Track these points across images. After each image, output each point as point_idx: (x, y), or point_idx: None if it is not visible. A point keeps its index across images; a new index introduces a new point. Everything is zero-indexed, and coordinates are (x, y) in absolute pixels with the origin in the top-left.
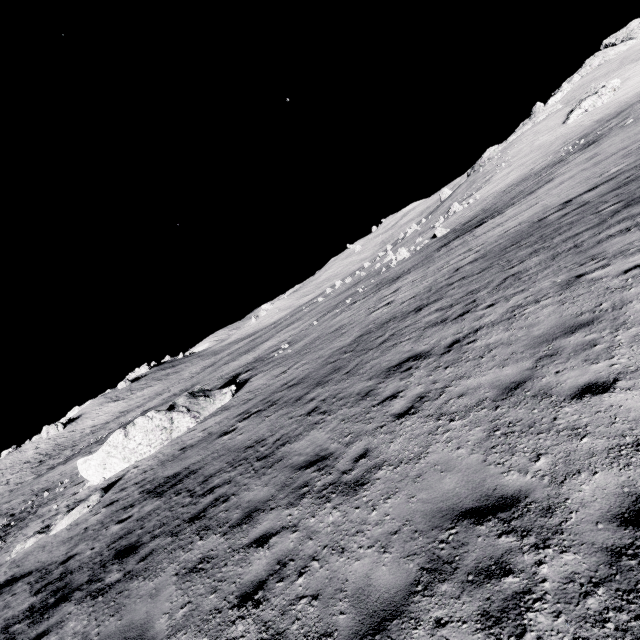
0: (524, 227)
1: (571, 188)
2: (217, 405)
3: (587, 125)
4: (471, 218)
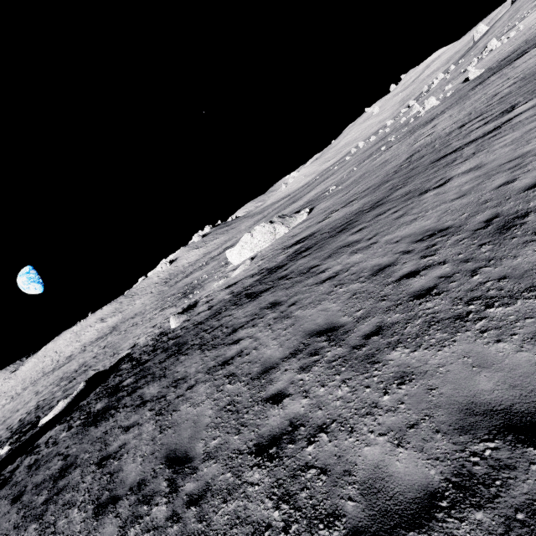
0: None
1: None
2: (299, 221)
3: None
4: (510, 53)
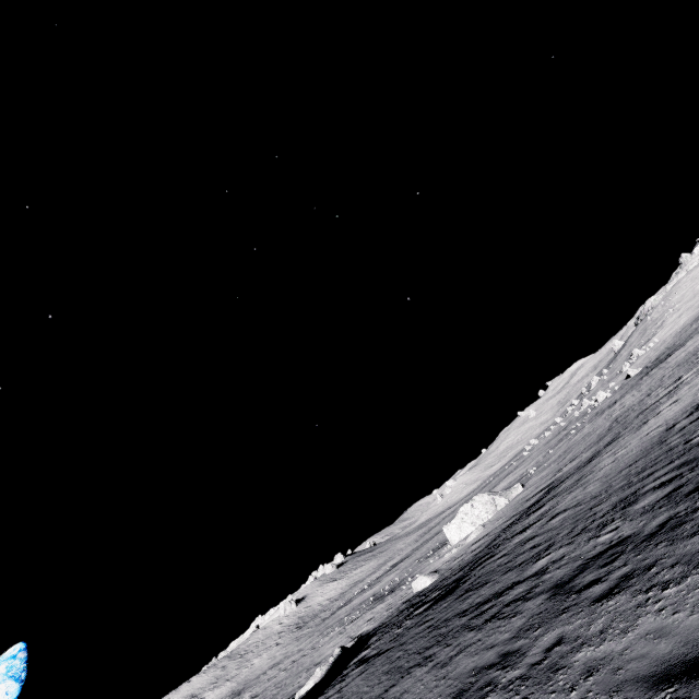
0: (698, 347)
1: None
2: (515, 493)
3: None
4: (658, 356)
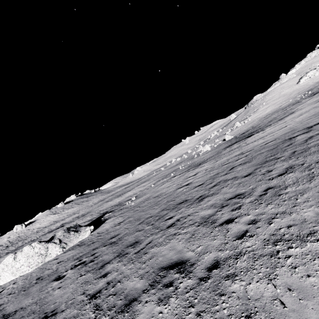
0: (279, 142)
1: (309, 118)
2: (79, 239)
3: (311, 84)
4: (245, 131)
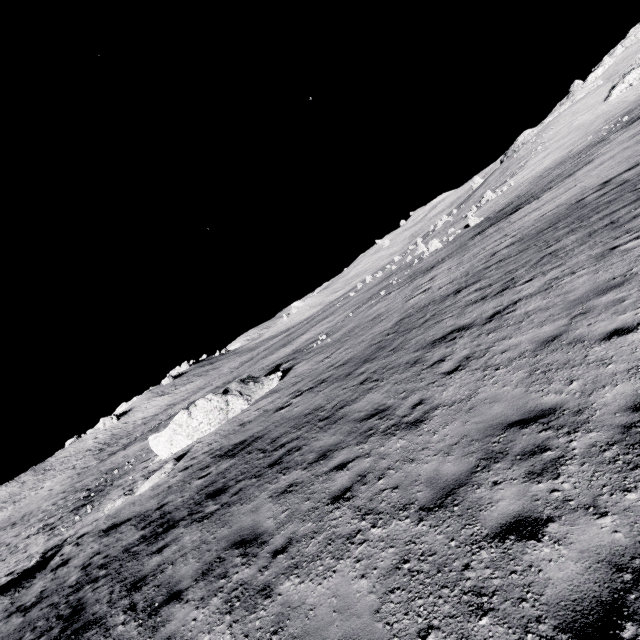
0: (561, 209)
1: (611, 168)
2: (266, 389)
3: (631, 100)
4: (505, 205)
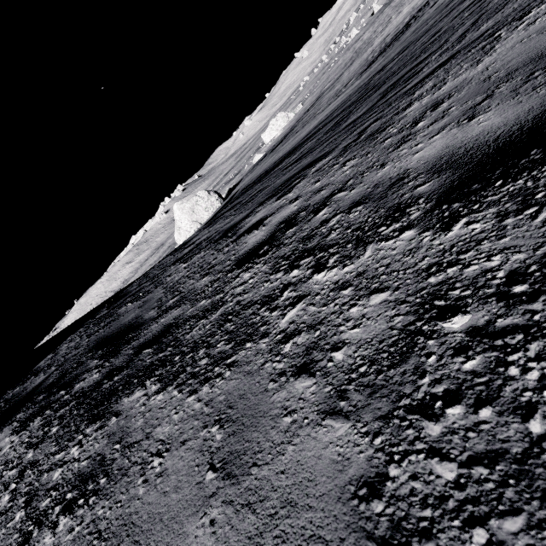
0: None
1: None
2: (298, 110)
3: None
4: None
